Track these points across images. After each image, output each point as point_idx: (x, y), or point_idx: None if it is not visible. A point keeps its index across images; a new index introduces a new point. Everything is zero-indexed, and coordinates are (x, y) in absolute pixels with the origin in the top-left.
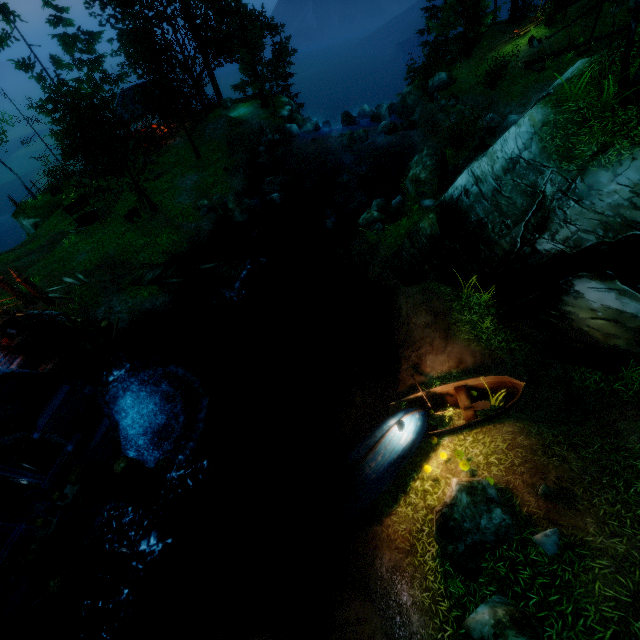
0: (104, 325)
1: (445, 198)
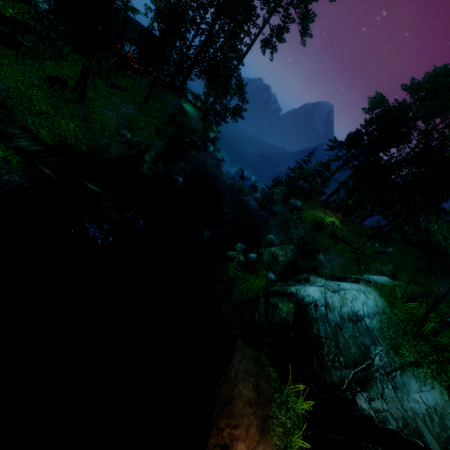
0: None
1: (298, 294)
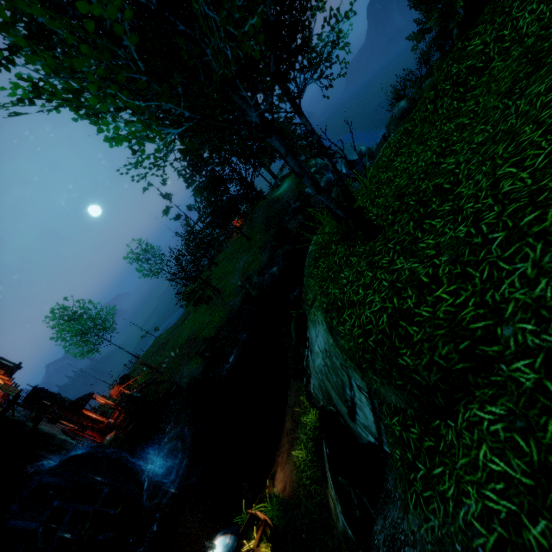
0: (174, 389)
1: None
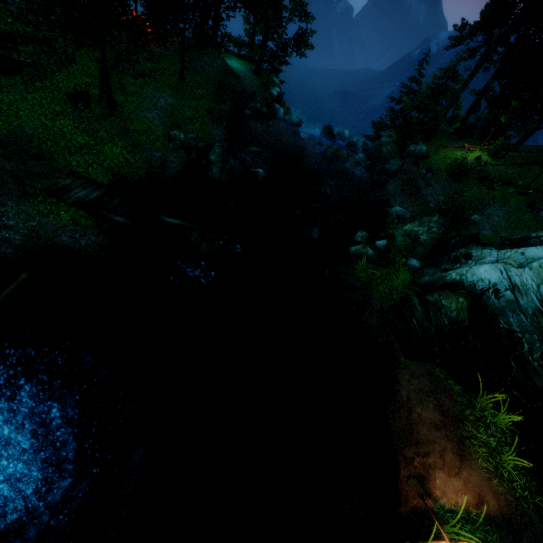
0: None
1: (464, 281)
